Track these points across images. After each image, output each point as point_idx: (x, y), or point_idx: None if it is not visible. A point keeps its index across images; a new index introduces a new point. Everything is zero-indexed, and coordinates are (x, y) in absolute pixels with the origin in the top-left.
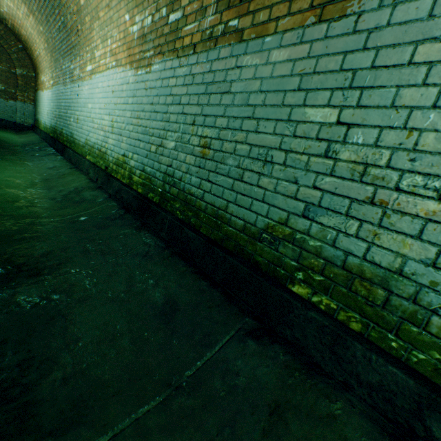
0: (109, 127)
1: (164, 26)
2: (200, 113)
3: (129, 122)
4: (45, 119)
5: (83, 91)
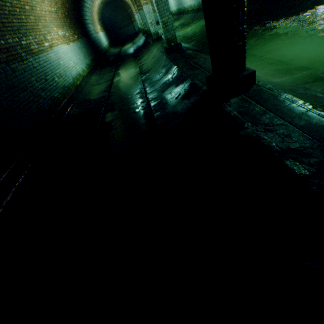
0: None
1: None
2: None
3: None
4: (173, 9)
5: None
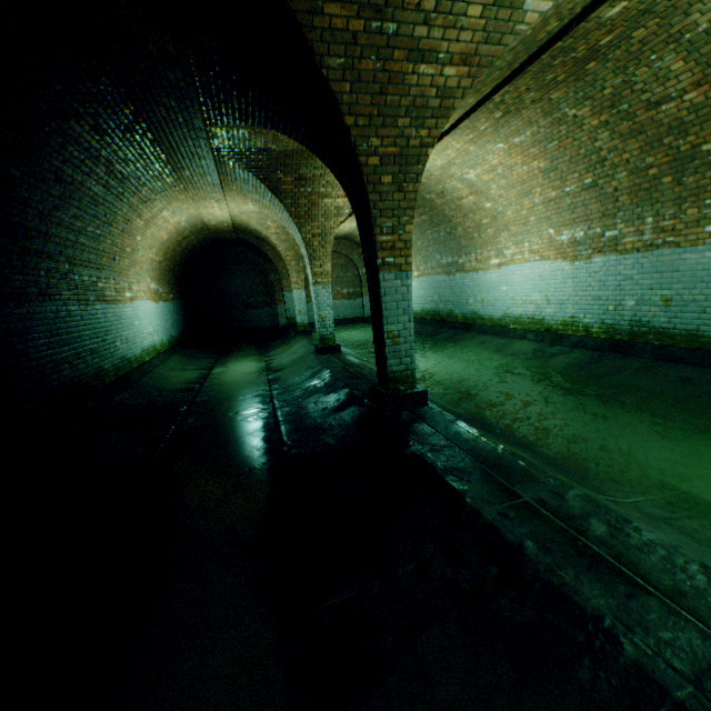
0: (541, 301)
1: (599, 238)
2: (654, 283)
3: (572, 295)
4: None
5: (487, 279)
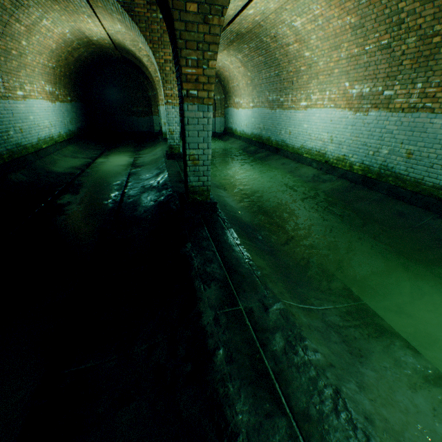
0: (327, 140)
1: (379, 95)
2: (406, 139)
3: (348, 139)
4: (242, 128)
5: (296, 117)
